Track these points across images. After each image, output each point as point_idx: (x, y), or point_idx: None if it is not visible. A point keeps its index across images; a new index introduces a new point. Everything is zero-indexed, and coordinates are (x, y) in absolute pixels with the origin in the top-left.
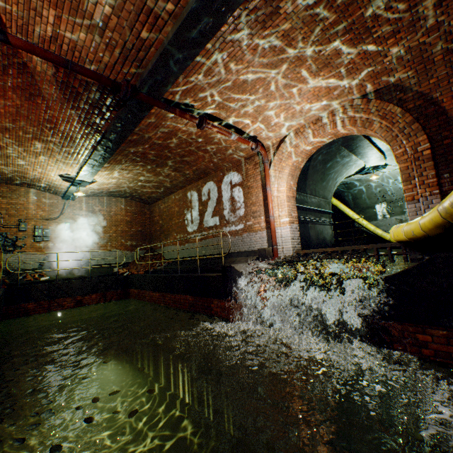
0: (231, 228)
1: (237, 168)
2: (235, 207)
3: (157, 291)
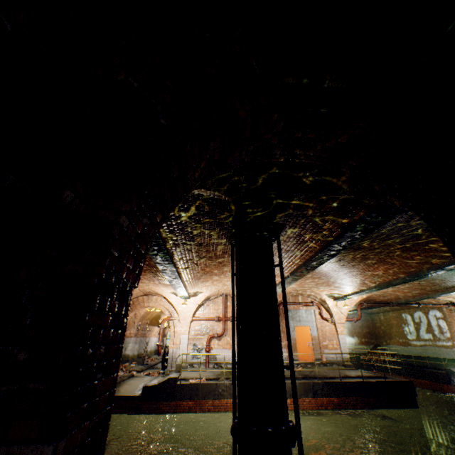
0: (442, 343)
1: (437, 308)
2: (441, 330)
3: (401, 375)
